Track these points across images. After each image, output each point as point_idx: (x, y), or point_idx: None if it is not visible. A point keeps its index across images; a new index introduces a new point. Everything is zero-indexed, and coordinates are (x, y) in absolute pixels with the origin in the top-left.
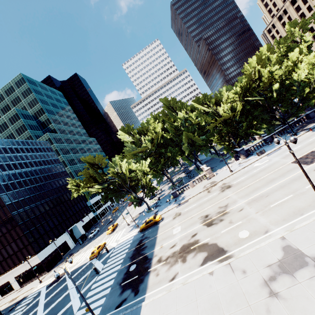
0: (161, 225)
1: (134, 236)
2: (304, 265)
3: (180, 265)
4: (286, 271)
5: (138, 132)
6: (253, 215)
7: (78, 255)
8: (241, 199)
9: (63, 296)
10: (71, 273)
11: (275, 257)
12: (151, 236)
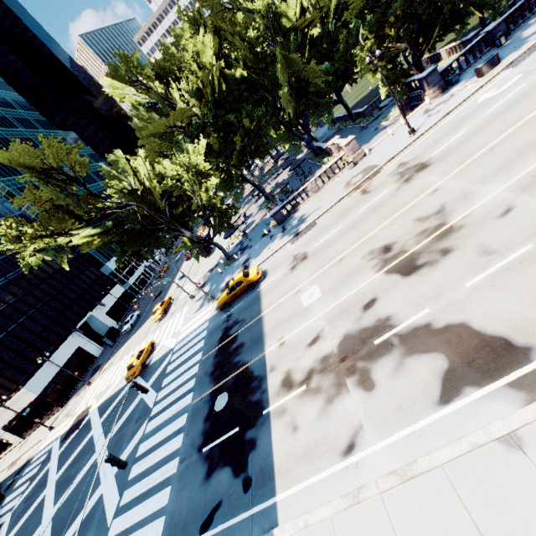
0: (264, 288)
1: (209, 322)
2: None
3: (360, 400)
4: None
5: (157, 73)
6: None
7: (109, 370)
8: (489, 184)
9: (86, 469)
10: (99, 410)
11: None
12: (247, 318)
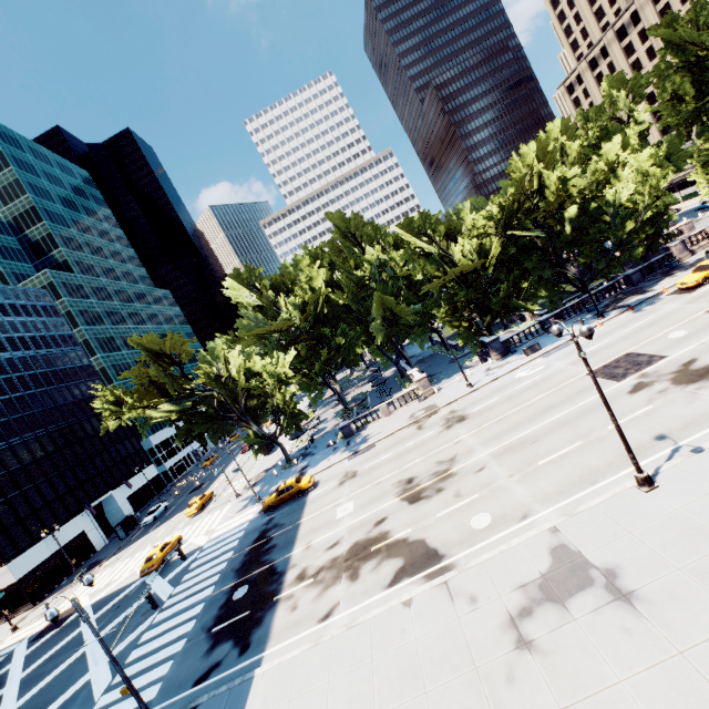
0: (311, 497)
1: (250, 523)
2: (587, 585)
3: (346, 586)
4: (552, 597)
5: (273, 285)
6: (504, 482)
7: (114, 565)
8: (484, 447)
9: (69, 661)
10: (94, 607)
11: (536, 569)
12: (287, 522)
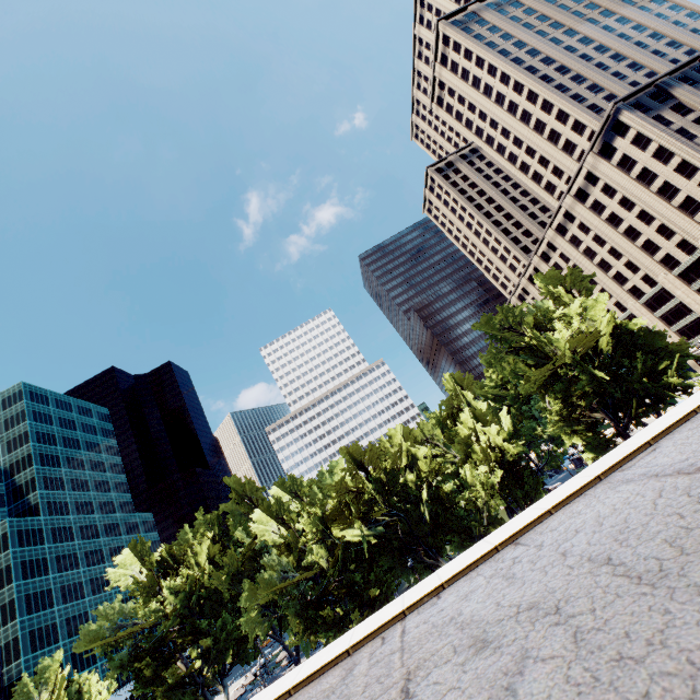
0: None
1: None
2: None
3: None
4: None
5: (162, 559)
6: None
7: None
8: None
9: None
10: None
11: None
12: None
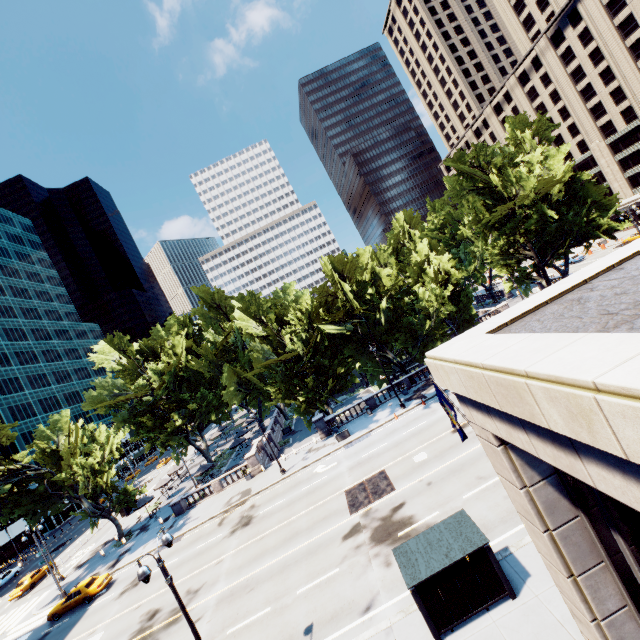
0: (91, 608)
1: (32, 633)
2: None
3: None
4: None
5: (140, 349)
6: None
7: None
8: (225, 580)
9: None
10: None
11: None
12: None
